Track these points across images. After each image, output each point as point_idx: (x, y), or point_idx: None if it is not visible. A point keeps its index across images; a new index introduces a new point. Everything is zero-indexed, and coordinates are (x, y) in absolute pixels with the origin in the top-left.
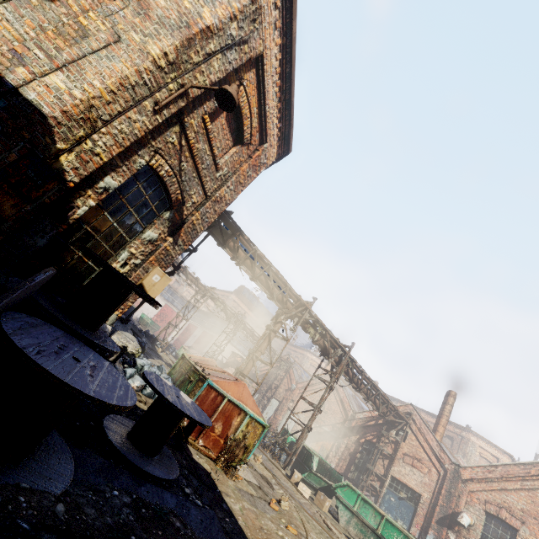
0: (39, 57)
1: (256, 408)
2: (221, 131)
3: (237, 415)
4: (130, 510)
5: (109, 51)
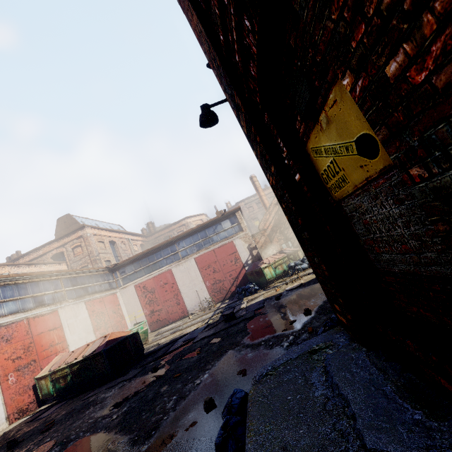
0: None
1: None
2: None
3: None
4: None
5: None
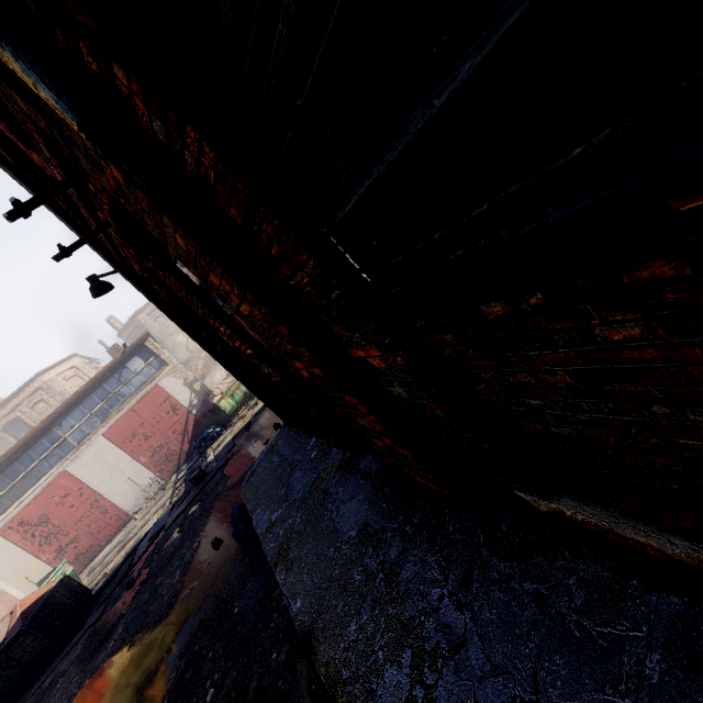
0: None
1: None
2: None
3: None
4: None
5: None
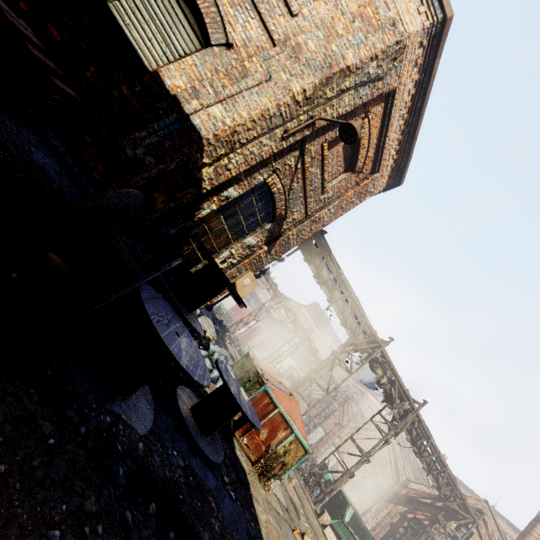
0: (209, 93)
1: (303, 430)
2: (335, 158)
3: (284, 429)
4: (182, 473)
5: (260, 88)
